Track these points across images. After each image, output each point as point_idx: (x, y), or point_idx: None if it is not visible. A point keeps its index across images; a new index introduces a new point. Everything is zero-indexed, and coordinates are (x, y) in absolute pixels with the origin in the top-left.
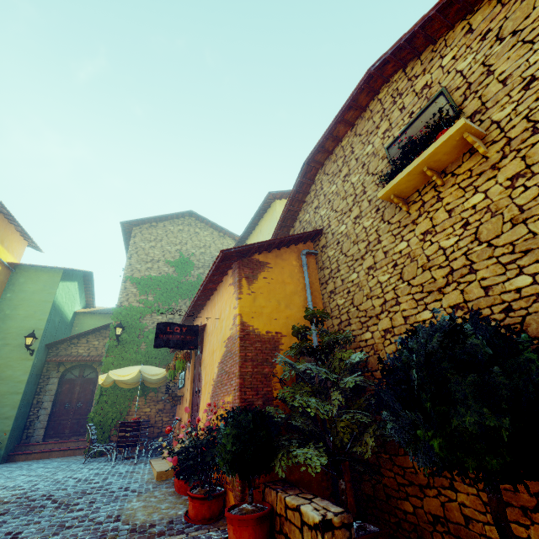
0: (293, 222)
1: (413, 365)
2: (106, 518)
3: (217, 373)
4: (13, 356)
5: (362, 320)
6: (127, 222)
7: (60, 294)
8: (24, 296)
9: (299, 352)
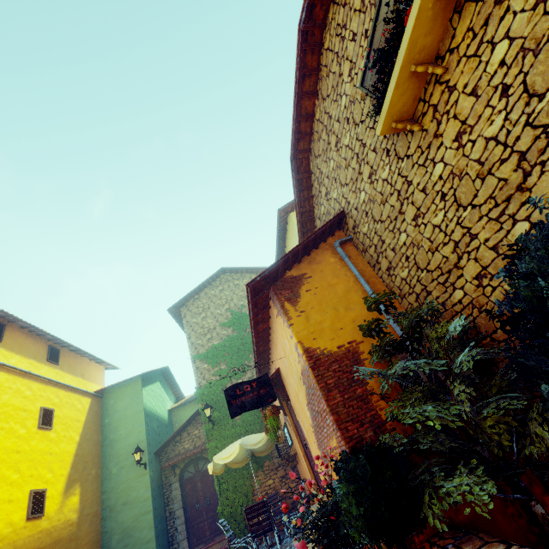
0: (313, 223)
1: (545, 295)
2: None
3: (310, 417)
4: (131, 477)
5: (441, 280)
6: (173, 307)
7: (147, 400)
8: (119, 415)
9: (382, 353)
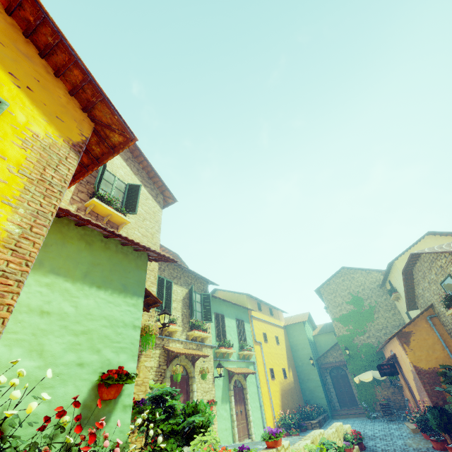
0: (413, 290)
1: None
2: (401, 444)
3: (415, 384)
4: (308, 368)
5: None
6: (316, 289)
7: (307, 333)
8: (296, 338)
9: (446, 383)
